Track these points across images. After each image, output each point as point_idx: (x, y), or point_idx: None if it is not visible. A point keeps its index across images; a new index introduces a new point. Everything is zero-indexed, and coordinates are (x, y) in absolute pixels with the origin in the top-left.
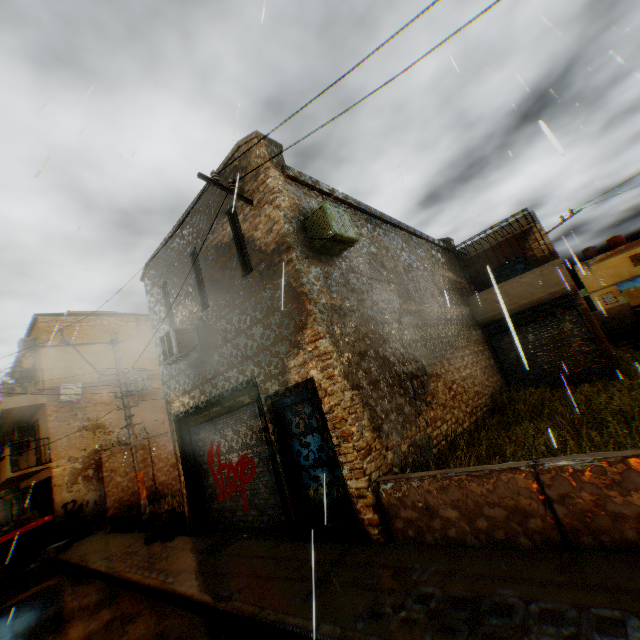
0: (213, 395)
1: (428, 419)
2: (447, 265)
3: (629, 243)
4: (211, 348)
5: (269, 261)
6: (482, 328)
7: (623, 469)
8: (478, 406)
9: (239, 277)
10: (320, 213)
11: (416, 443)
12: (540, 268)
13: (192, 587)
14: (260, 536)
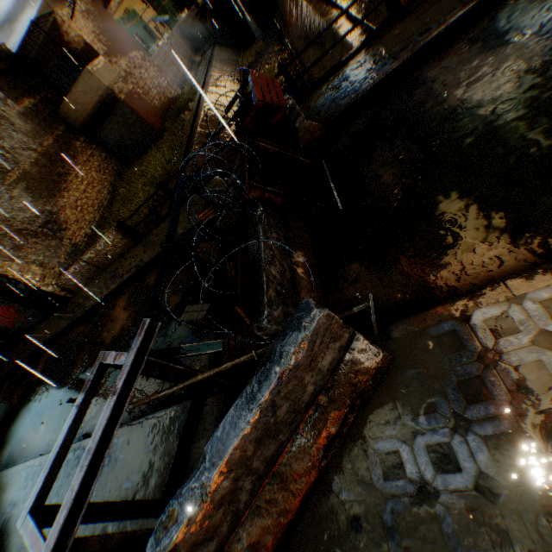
0: None
1: (71, 237)
2: (18, 93)
3: None
4: None
5: None
6: (84, 133)
7: (95, 251)
8: (103, 199)
9: None
10: None
11: (70, 253)
12: (82, 78)
13: (29, 353)
14: (44, 323)
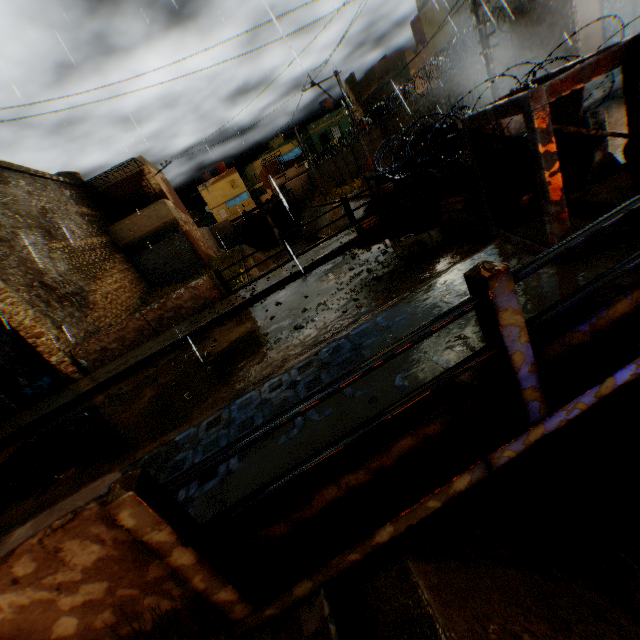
0: None
1: (96, 318)
2: (81, 201)
3: (229, 171)
4: None
5: None
6: (125, 251)
7: (167, 302)
8: (132, 305)
9: None
10: None
11: (91, 331)
12: (154, 205)
13: None
14: None
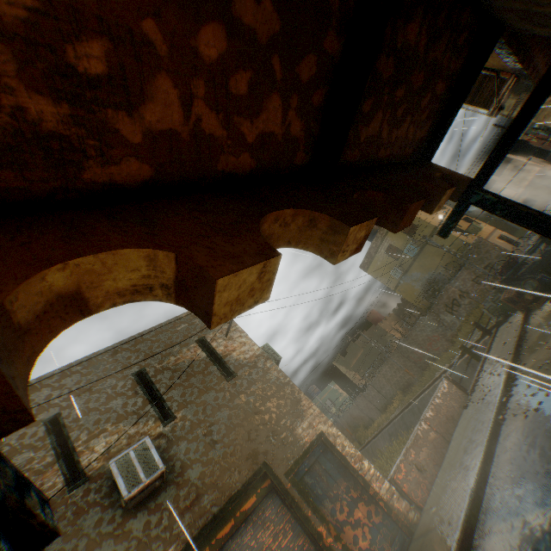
0: (199, 526)
1: None
2: None
3: None
4: (186, 462)
5: (253, 367)
6: None
7: (434, 406)
8: None
9: (221, 382)
10: (266, 348)
11: None
12: None
13: None
14: None
